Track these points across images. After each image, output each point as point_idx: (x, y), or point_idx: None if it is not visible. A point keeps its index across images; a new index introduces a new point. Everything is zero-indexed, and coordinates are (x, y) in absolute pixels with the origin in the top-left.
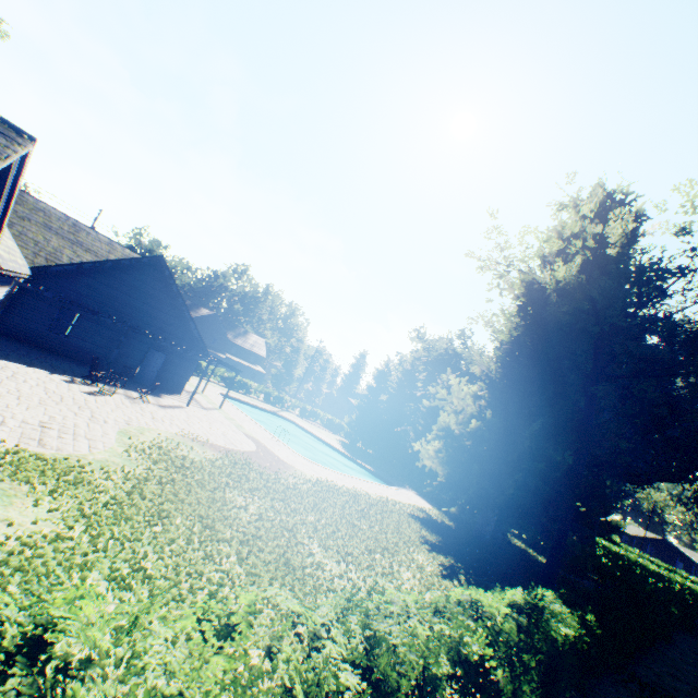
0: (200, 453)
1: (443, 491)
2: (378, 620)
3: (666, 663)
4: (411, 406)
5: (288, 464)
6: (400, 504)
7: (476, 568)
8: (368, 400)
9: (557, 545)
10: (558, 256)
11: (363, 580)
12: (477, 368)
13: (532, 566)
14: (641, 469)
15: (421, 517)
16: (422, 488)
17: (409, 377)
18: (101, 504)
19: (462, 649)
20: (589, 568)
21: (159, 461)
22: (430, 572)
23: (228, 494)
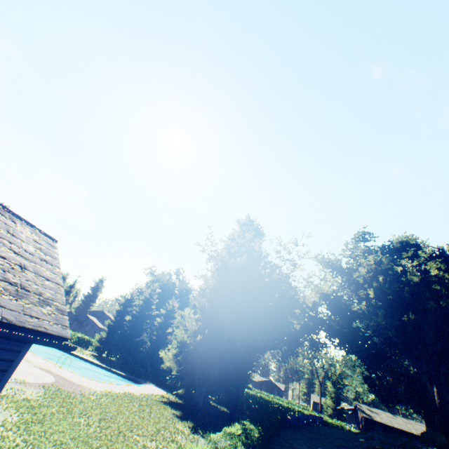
0: (30, 392)
1: (178, 380)
2: (219, 443)
3: (279, 444)
4: (148, 322)
5: (81, 385)
6: (153, 395)
7: (203, 424)
8: (116, 320)
9: (236, 398)
10: (238, 255)
11: (166, 447)
12: (197, 301)
13: (223, 414)
14: (263, 345)
15: (167, 401)
16: (155, 380)
17: (148, 303)
18: (23, 447)
19: (237, 448)
20: (244, 407)
21: (19, 407)
22: (188, 432)
23: (76, 418)
